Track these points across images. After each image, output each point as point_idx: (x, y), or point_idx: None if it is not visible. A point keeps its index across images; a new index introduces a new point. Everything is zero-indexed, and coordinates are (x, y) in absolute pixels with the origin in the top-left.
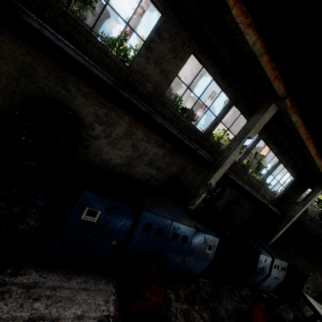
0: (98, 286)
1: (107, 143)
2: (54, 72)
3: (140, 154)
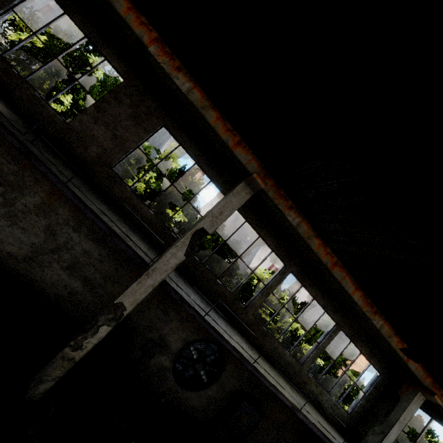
0: None
1: (4, 215)
2: None
3: (57, 246)
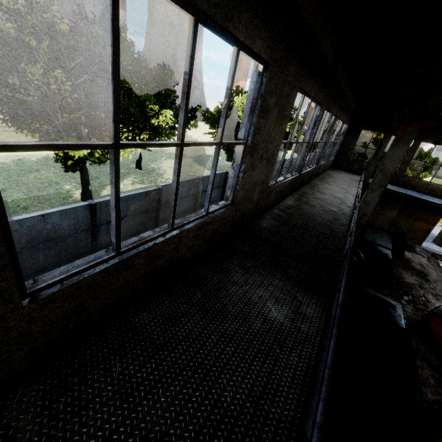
0: None
1: None
2: None
3: None
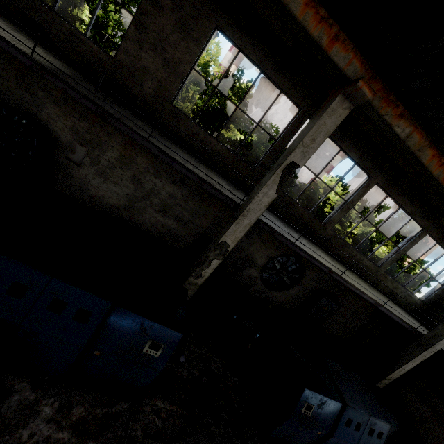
0: None
1: (95, 173)
2: (13, 70)
3: (146, 193)
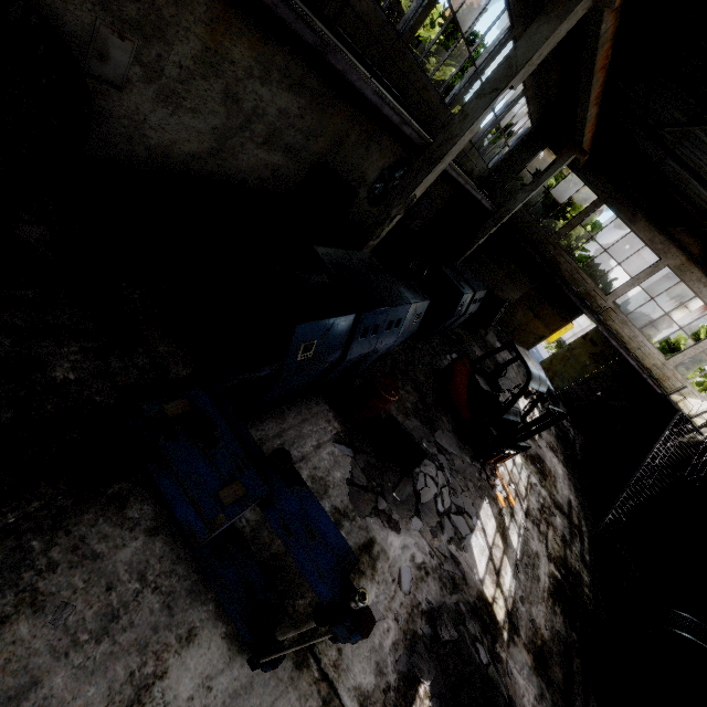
0: (312, 410)
1: (155, 99)
2: None
3: (245, 118)
